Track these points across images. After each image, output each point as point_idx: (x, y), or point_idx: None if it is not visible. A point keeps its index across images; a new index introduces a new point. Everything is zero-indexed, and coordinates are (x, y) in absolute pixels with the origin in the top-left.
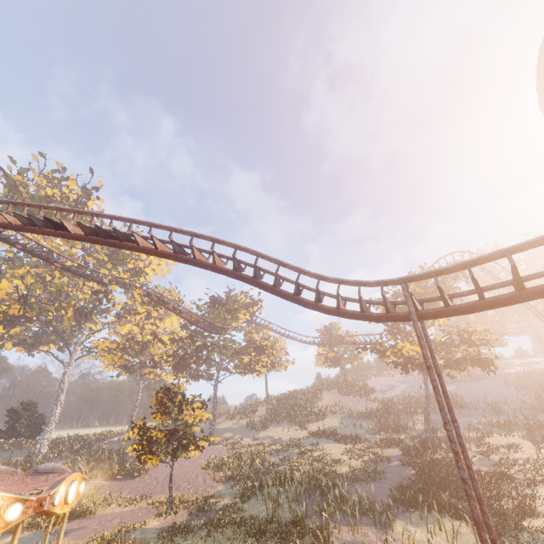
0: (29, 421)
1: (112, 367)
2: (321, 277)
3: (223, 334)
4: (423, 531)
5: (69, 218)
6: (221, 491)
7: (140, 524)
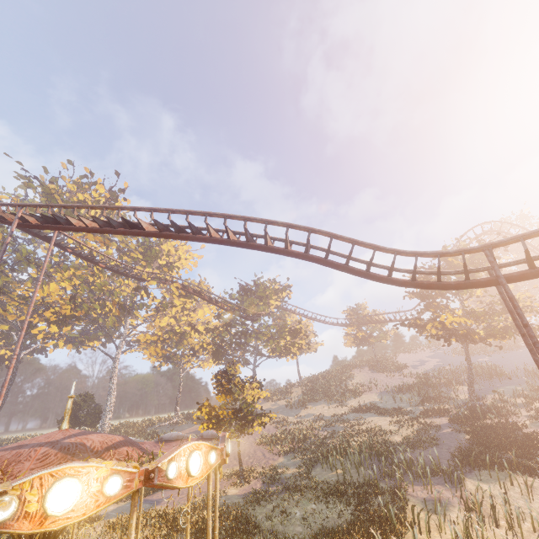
0: (87, 411)
1: (154, 358)
2: (397, 251)
3: (259, 320)
4: (495, 487)
5: None
6: (283, 463)
7: (222, 491)
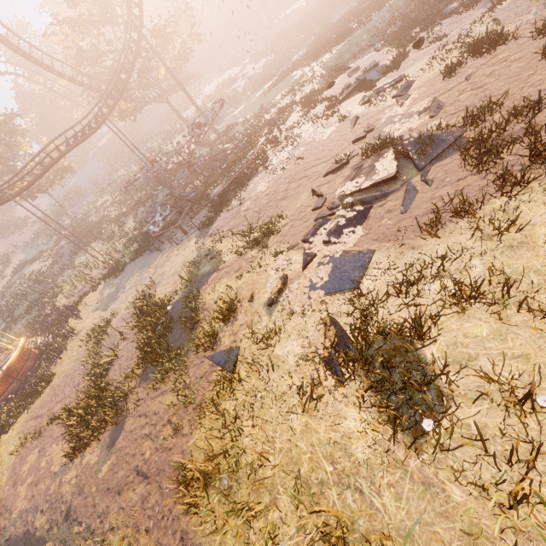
0: None
1: None
2: None
3: None
4: (84, 256)
5: None
6: None
7: None
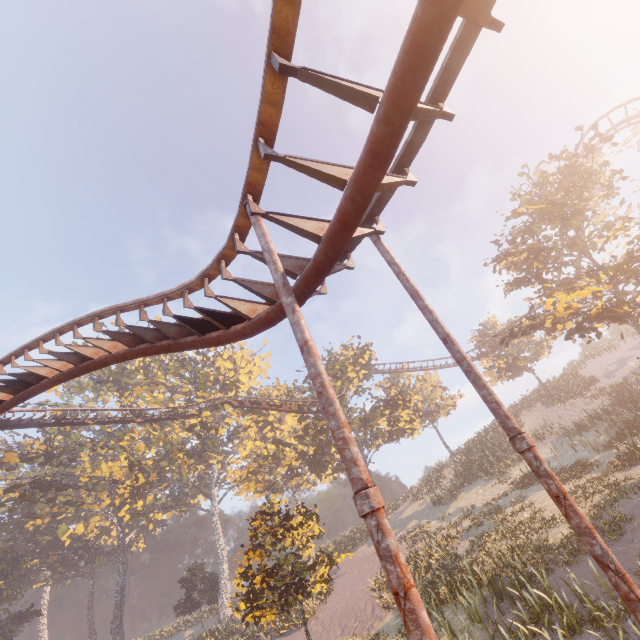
0: (205, 584)
1: (258, 495)
2: (184, 287)
3: None
4: None
5: (153, 367)
6: (388, 625)
7: None
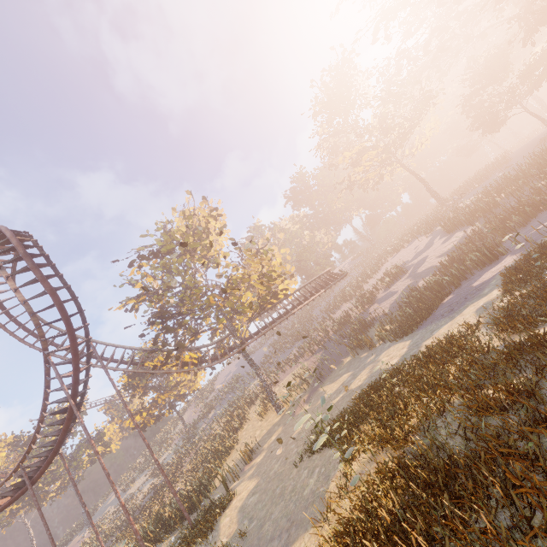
0: None
1: None
2: None
3: None
4: None
5: None
6: None
7: None
